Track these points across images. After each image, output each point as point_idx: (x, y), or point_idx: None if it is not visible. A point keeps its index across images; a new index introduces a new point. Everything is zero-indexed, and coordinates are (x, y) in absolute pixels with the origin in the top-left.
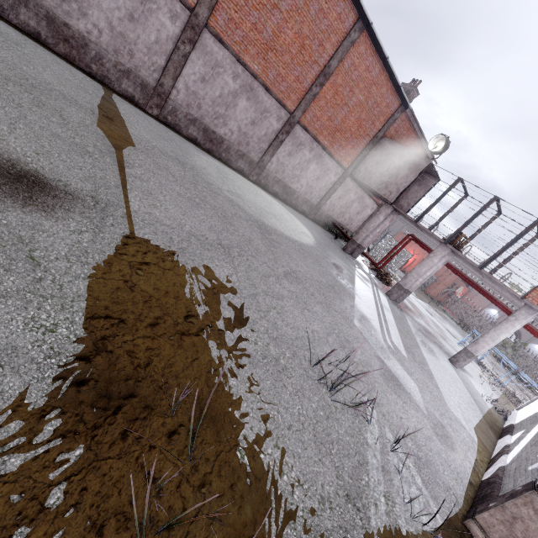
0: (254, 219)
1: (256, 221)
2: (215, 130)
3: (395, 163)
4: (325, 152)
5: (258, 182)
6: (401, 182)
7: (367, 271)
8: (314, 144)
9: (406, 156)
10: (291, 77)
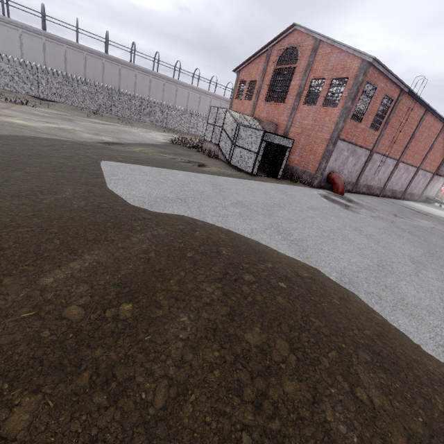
0: None
1: None
2: (394, 189)
3: None
4: (427, 172)
5: (402, 198)
6: None
7: None
8: (423, 172)
9: None
10: (419, 157)
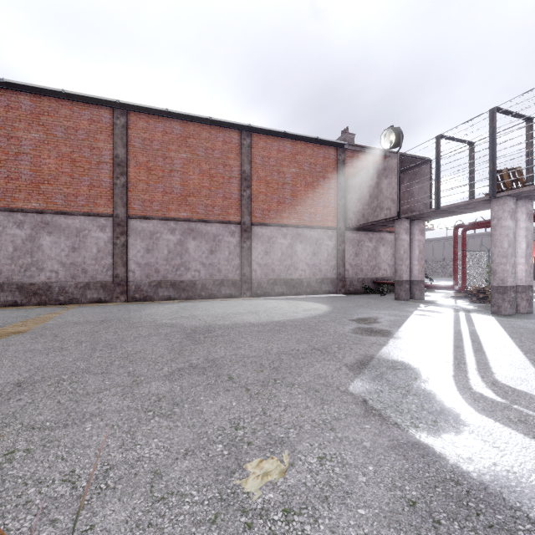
0: (190, 328)
1: (195, 328)
2: (183, 279)
3: (371, 185)
4: (300, 228)
5: (255, 296)
6: (389, 193)
7: (449, 303)
8: (283, 229)
9: (374, 172)
10: (218, 200)
